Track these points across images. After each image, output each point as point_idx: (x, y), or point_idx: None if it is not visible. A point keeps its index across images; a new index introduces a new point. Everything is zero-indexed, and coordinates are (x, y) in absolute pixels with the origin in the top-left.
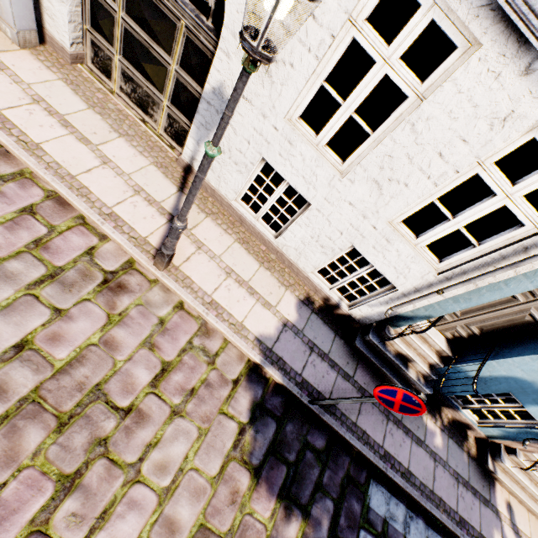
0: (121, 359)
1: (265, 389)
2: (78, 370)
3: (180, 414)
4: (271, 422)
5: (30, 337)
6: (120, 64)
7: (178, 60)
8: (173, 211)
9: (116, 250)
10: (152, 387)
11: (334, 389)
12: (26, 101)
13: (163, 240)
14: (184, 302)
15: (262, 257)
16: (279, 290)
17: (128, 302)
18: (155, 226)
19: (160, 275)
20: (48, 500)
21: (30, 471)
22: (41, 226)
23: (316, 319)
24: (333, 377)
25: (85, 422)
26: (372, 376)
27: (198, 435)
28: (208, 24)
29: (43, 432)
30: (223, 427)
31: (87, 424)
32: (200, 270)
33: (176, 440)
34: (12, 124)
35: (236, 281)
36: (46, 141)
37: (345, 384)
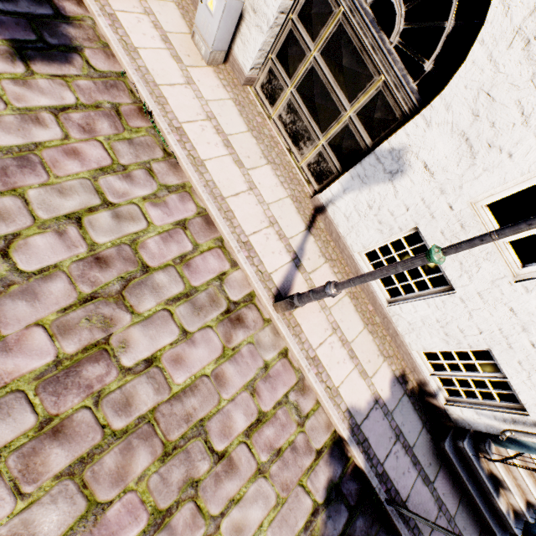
0: (225, 397)
1: (344, 469)
2: (189, 399)
3: (264, 473)
4: (343, 510)
5: (159, 354)
6: (290, 95)
7: (358, 108)
8: (298, 250)
9: (242, 280)
10: (246, 436)
11: (412, 492)
12: (202, 117)
13: (284, 280)
14: (289, 349)
15: (368, 318)
16: (377, 359)
17: (242, 337)
18: (280, 263)
19: (276, 317)
20: (140, 532)
21: (133, 495)
22: (188, 242)
23: (407, 402)
24: (413, 476)
25: (184, 457)
26: (452, 487)
27: (276, 503)
28: (413, 86)
29: (150, 457)
30: (298, 501)
31: (185, 460)
32: (310, 319)
33: (255, 502)
34: (187, 138)
35: (340, 339)
36: (209, 159)
37: (424, 489)
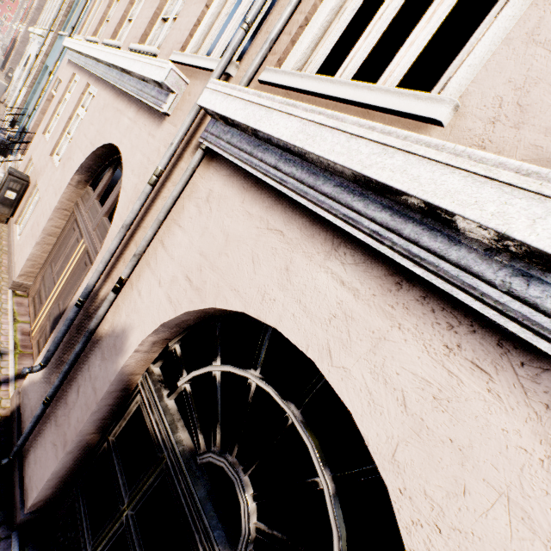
0: None
1: None
2: None
3: None
4: None
5: None
6: None
7: None
8: None
9: None
10: None
11: None
12: None
13: None
14: None
15: None
16: None
17: None
18: None
19: None
20: None
21: None
22: None
23: None
24: None
25: None
26: None
27: None
28: None
29: None
30: None
31: None
32: None
33: None
34: None
35: None
36: None
37: None
